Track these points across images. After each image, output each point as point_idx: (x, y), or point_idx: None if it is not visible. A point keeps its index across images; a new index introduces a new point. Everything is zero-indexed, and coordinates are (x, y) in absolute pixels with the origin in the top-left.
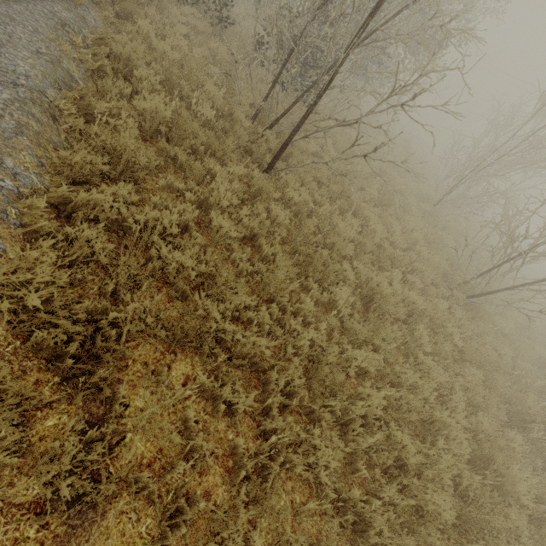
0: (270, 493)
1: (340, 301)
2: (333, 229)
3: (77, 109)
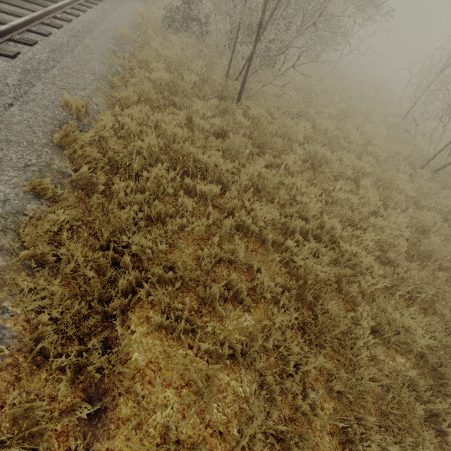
0: (232, 239)
1: (289, 163)
2: (285, 128)
3: (122, 83)
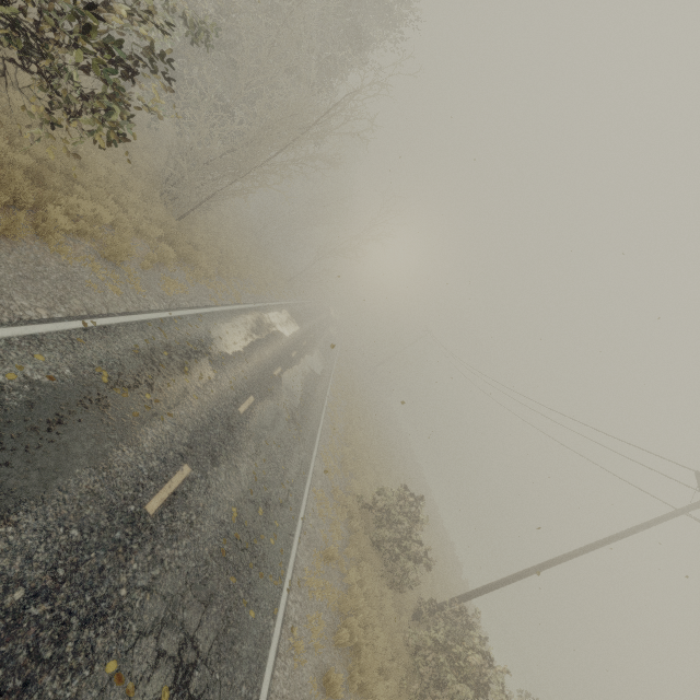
0: None
1: None
2: None
3: None
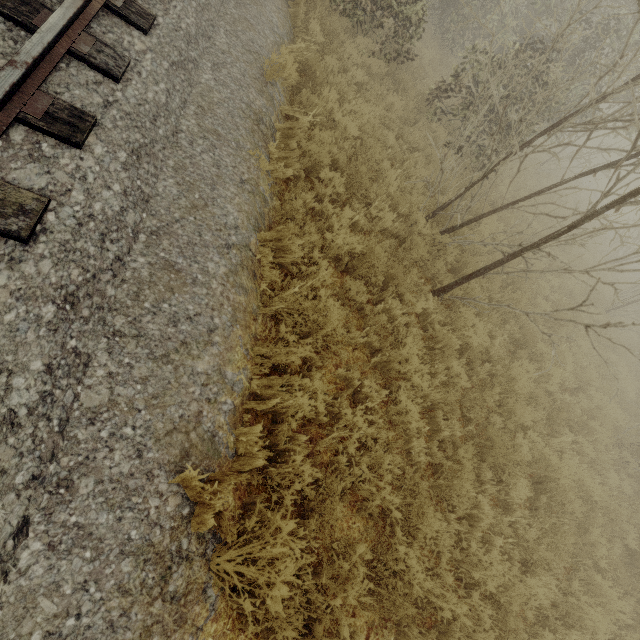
0: None
1: (515, 499)
2: (511, 387)
3: (273, 254)
